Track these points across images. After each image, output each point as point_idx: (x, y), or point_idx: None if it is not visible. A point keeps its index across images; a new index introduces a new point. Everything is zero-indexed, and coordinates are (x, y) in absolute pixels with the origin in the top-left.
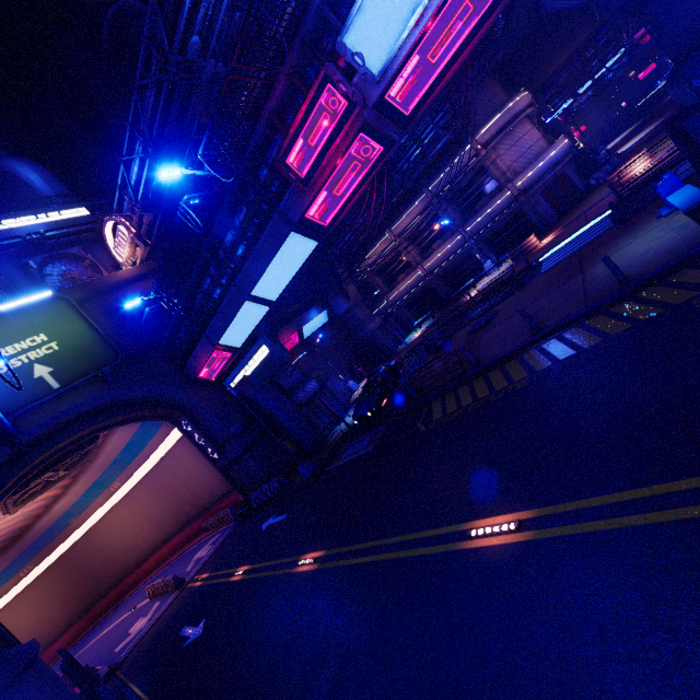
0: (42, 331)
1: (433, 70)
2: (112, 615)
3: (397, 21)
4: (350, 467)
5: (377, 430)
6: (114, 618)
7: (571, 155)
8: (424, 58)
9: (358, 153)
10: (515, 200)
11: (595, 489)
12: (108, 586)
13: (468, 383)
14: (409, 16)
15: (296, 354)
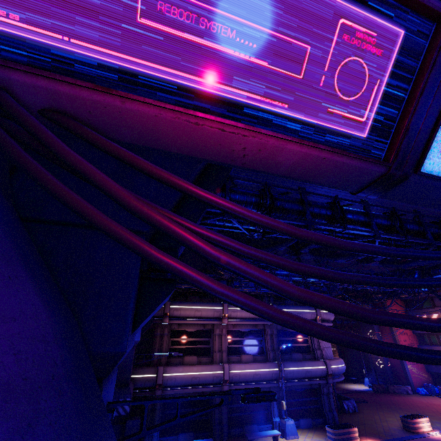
0: None
1: None
2: None
3: None
4: None
5: None
6: None
7: None
8: None
9: None
10: (323, 376)
11: None
12: None
13: None
14: None
15: None
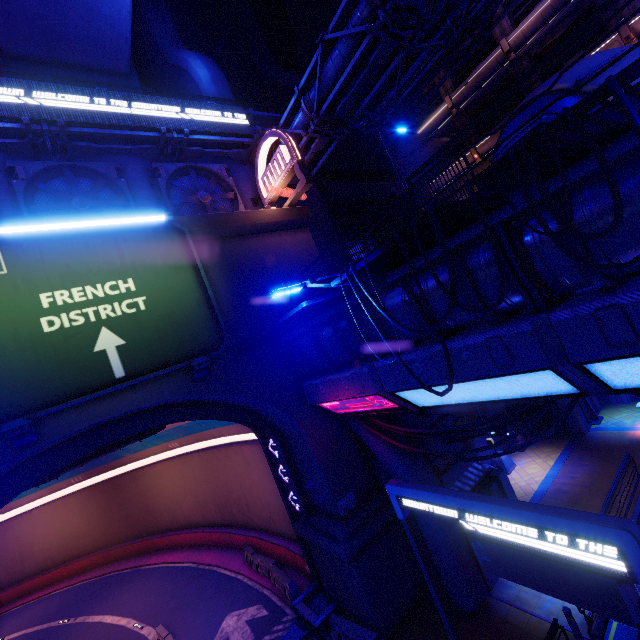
0: (132, 274)
1: None
2: (126, 579)
3: None
4: None
5: None
6: (124, 598)
7: None
8: None
9: None
10: None
11: None
12: (137, 533)
13: None
14: None
15: None
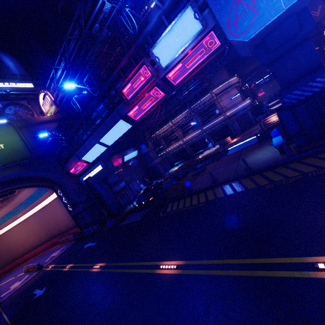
0: None
1: (187, 70)
2: (4, 278)
3: (174, 49)
4: (128, 226)
5: (145, 211)
6: (5, 279)
7: (250, 107)
8: (184, 65)
9: (153, 94)
10: (225, 120)
11: (207, 257)
12: (6, 263)
13: (184, 198)
14: (179, 49)
15: (119, 168)
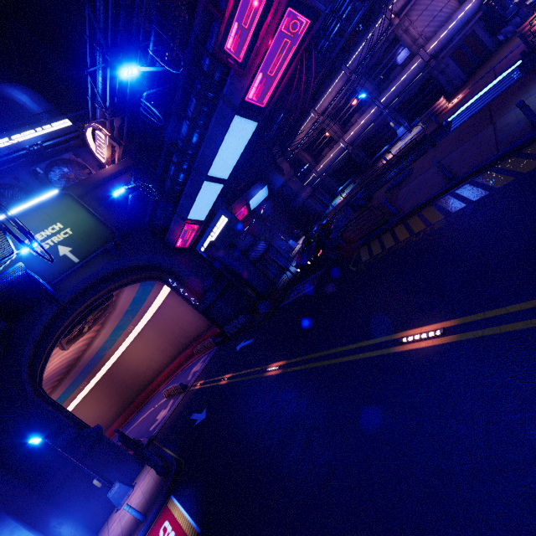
0: (58, 221)
1: None
2: (143, 409)
3: None
4: (297, 303)
5: (316, 274)
6: (145, 411)
7: (481, 12)
8: None
9: (287, 30)
10: (426, 66)
11: (512, 299)
12: (138, 392)
13: (390, 230)
14: None
15: (247, 223)
